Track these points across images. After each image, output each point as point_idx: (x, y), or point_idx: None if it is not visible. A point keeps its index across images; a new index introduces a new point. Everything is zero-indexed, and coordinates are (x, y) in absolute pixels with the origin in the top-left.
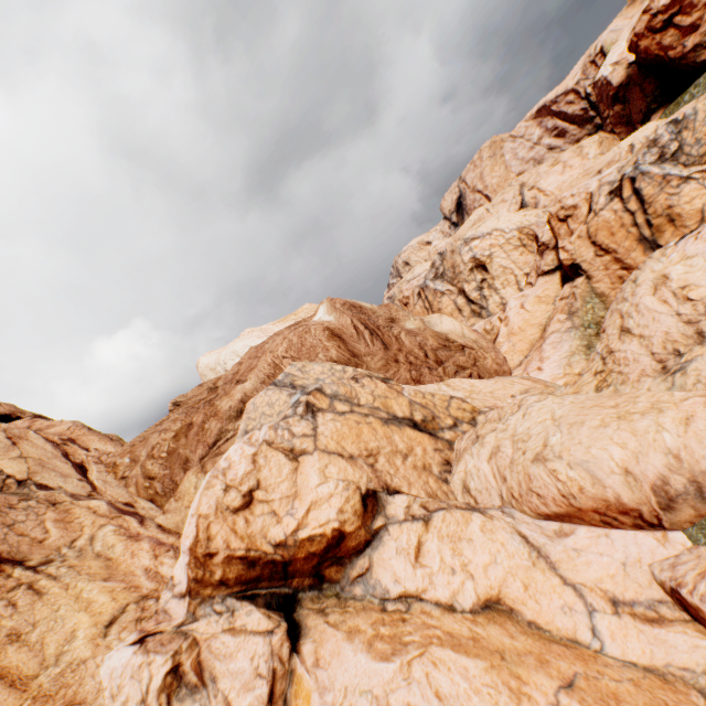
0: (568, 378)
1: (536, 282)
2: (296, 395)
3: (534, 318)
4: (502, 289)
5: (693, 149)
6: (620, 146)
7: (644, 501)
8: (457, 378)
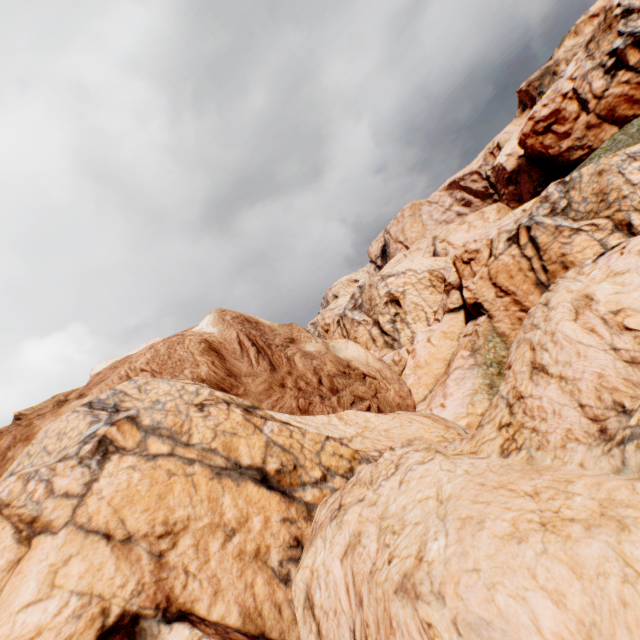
0: (471, 418)
1: (443, 319)
2: (97, 424)
3: (439, 352)
4: (413, 324)
5: (580, 206)
6: (514, 212)
7: None
8: (352, 410)
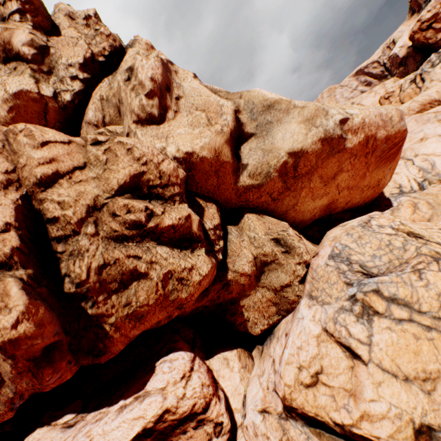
0: None
1: None
2: None
3: None
4: None
5: None
6: None
7: (440, 97)
8: None
